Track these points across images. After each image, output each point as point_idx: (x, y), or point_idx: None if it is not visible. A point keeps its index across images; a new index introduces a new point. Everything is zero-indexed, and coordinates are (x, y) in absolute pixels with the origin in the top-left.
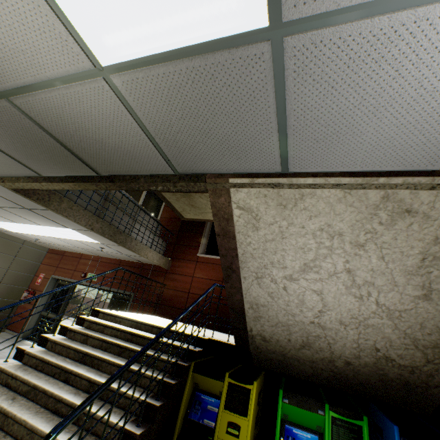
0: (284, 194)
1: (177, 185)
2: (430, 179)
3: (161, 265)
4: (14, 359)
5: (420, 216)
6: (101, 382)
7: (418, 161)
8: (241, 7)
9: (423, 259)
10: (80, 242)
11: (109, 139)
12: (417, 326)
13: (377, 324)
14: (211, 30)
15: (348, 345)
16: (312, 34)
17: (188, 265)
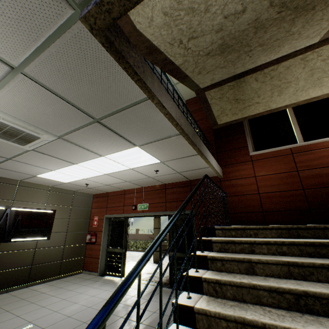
0: None
1: None
2: None
3: (219, 173)
4: (179, 325)
5: None
6: None
7: None
8: None
9: None
10: (133, 171)
11: None
12: None
13: None
14: None
15: None
16: None
17: (242, 167)
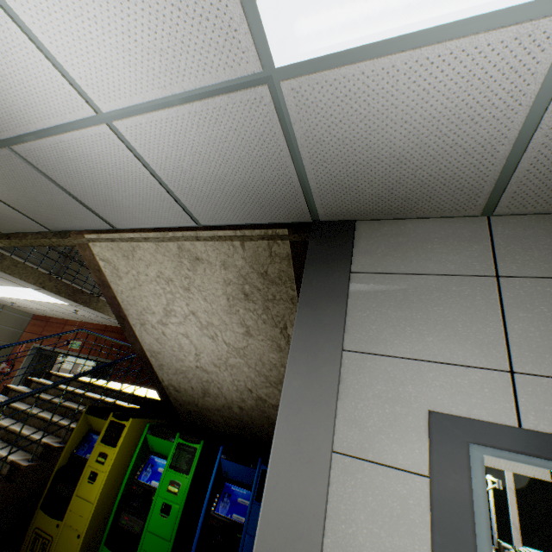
0: (123, 247)
1: (53, 241)
2: (196, 233)
3: None
4: None
5: (206, 262)
6: (15, 429)
7: (177, 219)
8: None
9: (229, 299)
10: (52, 304)
11: None
12: (260, 363)
13: (237, 363)
14: None
15: (231, 388)
16: (23, 146)
17: None
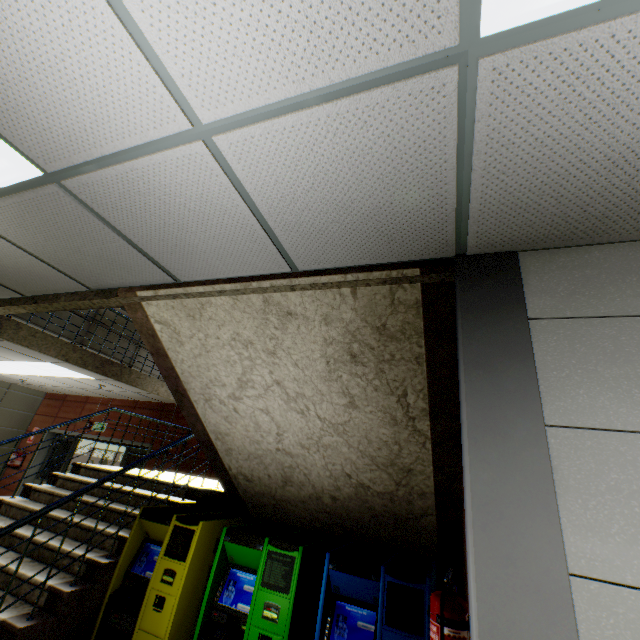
0: (188, 304)
1: (94, 302)
2: (289, 281)
3: None
4: None
5: (301, 317)
6: (47, 543)
7: (267, 265)
8: (13, 165)
9: (328, 363)
10: (73, 379)
11: (5, 261)
12: (365, 441)
13: (332, 443)
14: (7, 178)
15: (323, 474)
16: (77, 179)
17: None
